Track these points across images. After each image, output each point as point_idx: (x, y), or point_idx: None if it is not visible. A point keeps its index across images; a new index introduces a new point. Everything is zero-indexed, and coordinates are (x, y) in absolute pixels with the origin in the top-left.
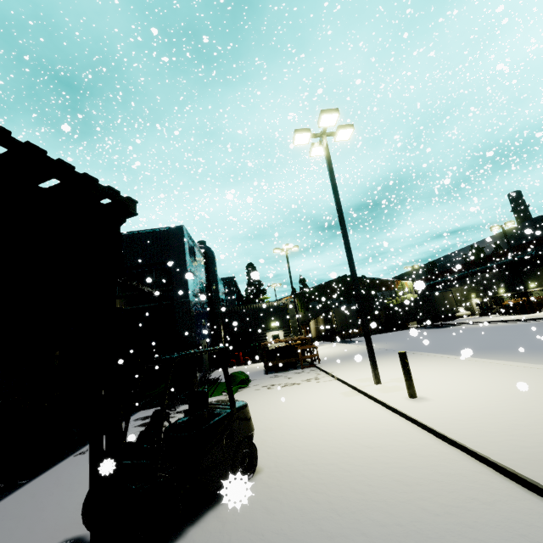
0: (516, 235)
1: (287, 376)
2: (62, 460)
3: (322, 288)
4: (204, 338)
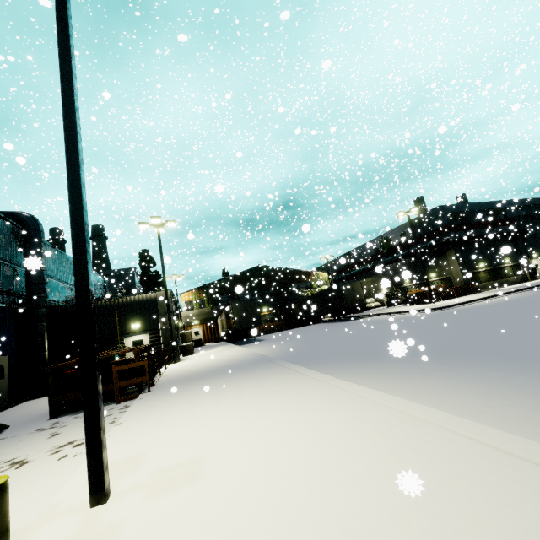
0: (419, 225)
1: (63, 427)
2: None
3: (234, 280)
4: None
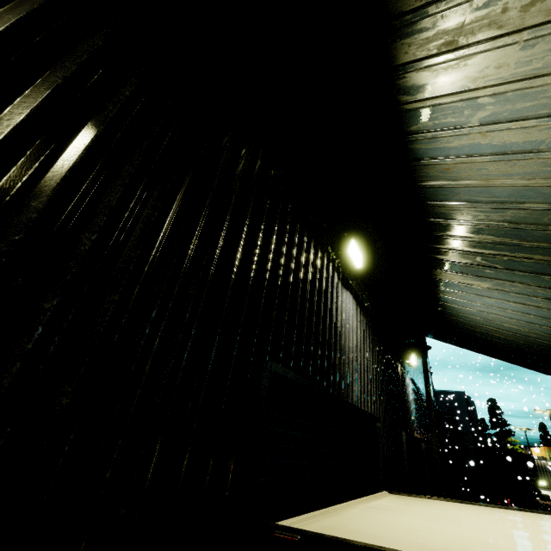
0: None
1: None
2: None
3: None
4: None
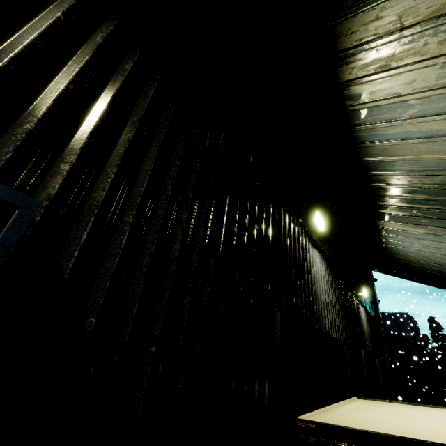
0: None
1: None
2: None
3: None
4: None
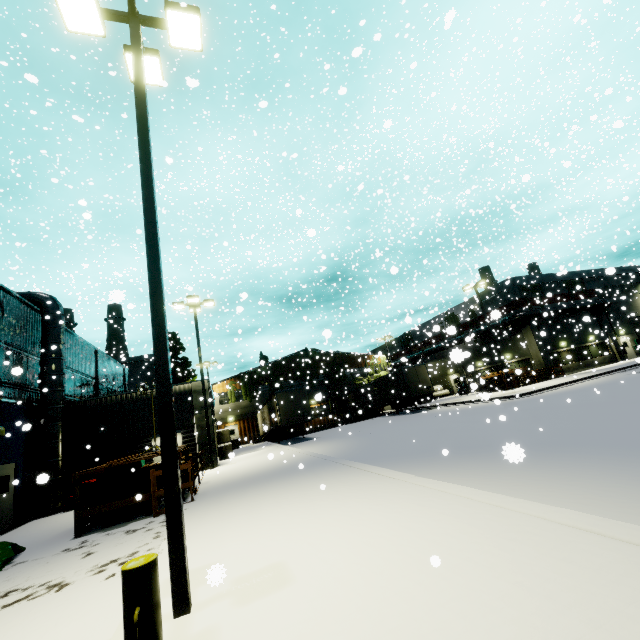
0: (489, 300)
1: (96, 545)
2: None
3: (276, 367)
4: (3, 461)
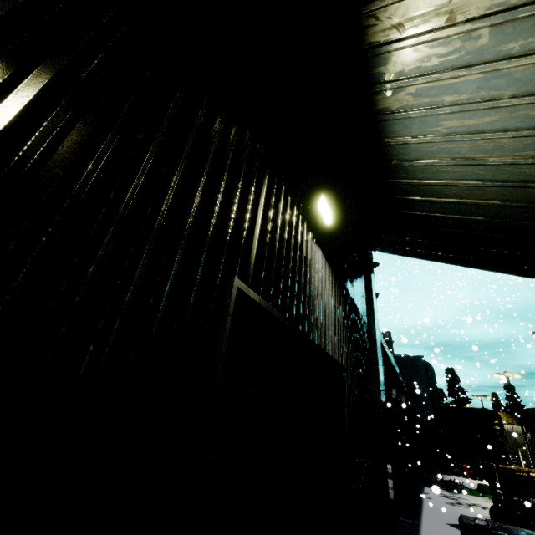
0: None
1: None
2: (422, 497)
3: None
4: None
